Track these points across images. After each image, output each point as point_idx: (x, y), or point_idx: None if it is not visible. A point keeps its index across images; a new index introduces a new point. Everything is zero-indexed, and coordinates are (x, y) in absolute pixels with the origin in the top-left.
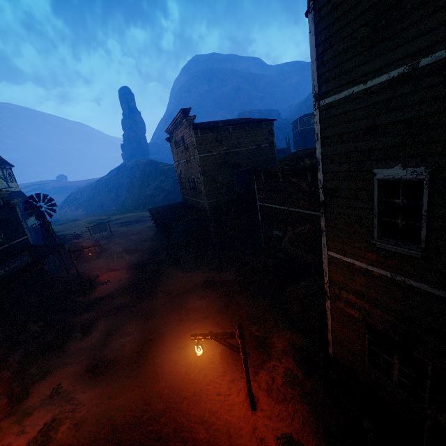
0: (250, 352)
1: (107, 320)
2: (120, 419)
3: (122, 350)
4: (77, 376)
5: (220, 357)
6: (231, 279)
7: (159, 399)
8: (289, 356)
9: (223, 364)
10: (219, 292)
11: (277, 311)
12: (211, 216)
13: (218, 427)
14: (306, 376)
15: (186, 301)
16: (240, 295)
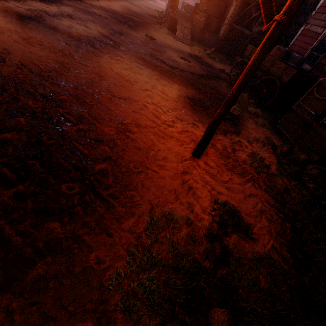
0: None
1: (74, 10)
2: (15, 56)
3: (71, 28)
4: (3, 9)
5: (177, 97)
6: (220, 68)
7: (78, 75)
8: (263, 147)
9: (177, 103)
10: (202, 66)
11: (263, 110)
12: None
13: (135, 139)
14: (280, 175)
15: (164, 50)
16: (225, 80)
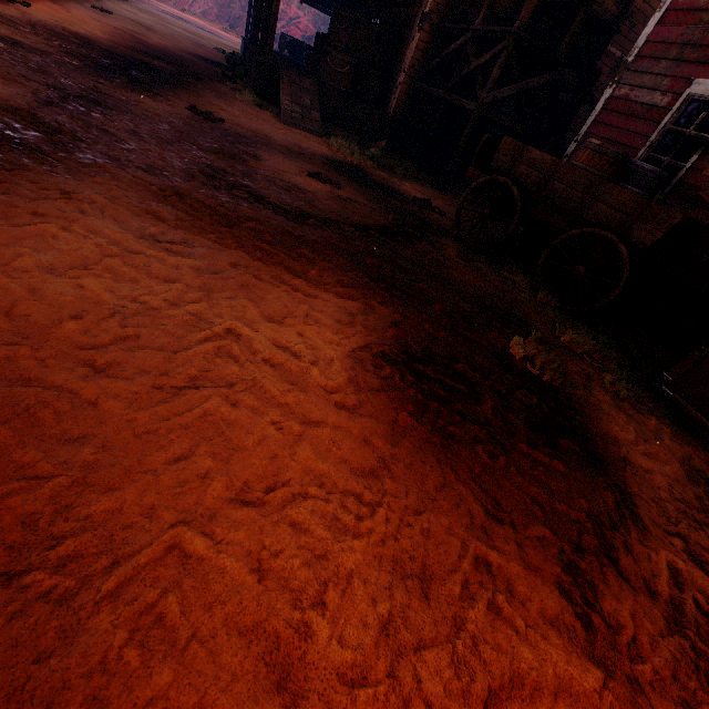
0: (515, 430)
1: None
2: None
3: None
4: None
5: (349, 378)
6: (418, 196)
7: None
8: None
9: (361, 424)
10: (376, 196)
11: (597, 334)
12: (434, 6)
13: None
14: None
15: (256, 153)
16: (448, 236)
